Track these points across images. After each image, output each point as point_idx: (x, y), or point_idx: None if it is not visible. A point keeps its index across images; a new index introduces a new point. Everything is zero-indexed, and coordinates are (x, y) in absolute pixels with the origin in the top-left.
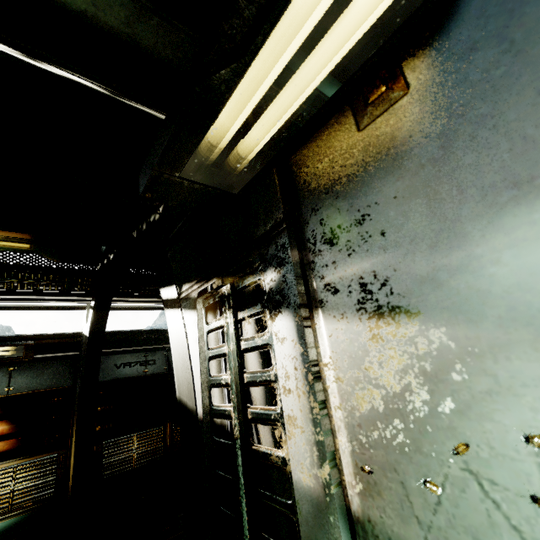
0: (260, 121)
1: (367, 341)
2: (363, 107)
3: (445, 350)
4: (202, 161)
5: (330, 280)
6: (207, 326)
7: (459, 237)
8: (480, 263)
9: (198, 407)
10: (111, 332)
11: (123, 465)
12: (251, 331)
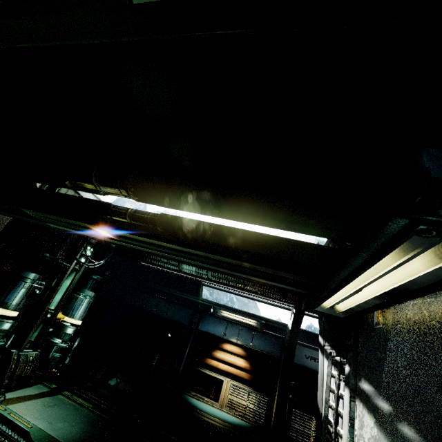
0: (340, 304)
1: (364, 420)
2: (375, 319)
3: (376, 437)
4: (322, 308)
5: (361, 385)
6: (331, 372)
7: (382, 397)
8: (384, 411)
9: (322, 413)
10: (304, 330)
11: (303, 437)
12: (342, 388)
